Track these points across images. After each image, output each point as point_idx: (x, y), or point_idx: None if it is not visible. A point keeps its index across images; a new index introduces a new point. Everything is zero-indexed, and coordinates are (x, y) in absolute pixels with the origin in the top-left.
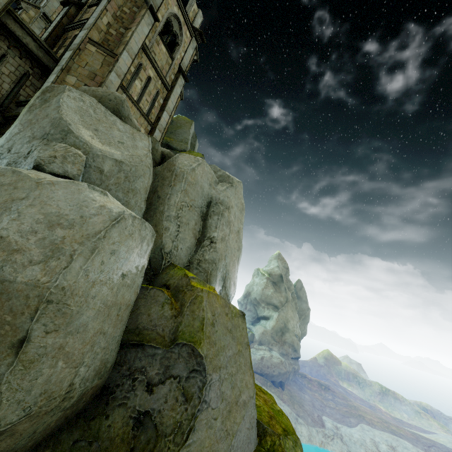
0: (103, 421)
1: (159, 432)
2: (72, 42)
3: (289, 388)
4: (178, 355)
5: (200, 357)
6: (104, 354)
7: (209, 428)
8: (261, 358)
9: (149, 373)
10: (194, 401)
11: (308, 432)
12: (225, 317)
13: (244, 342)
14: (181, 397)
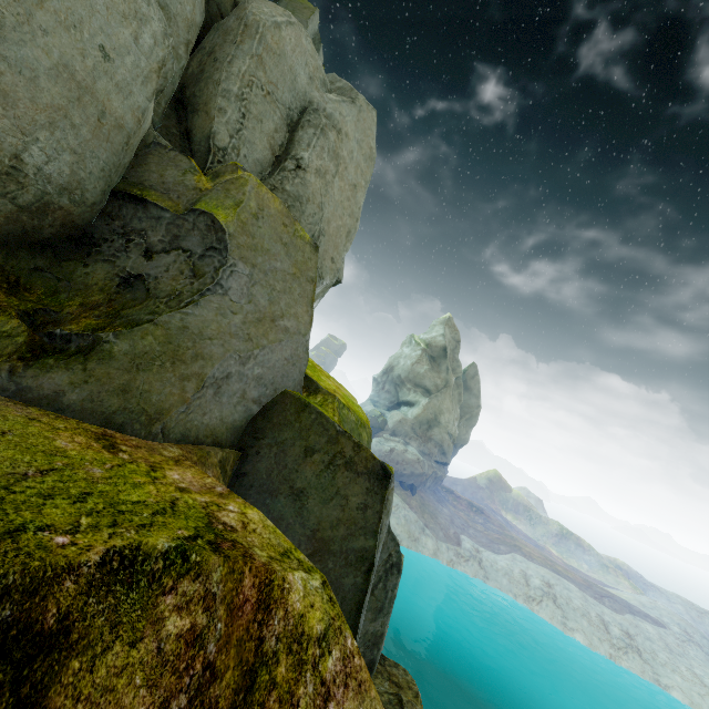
0: (80, 267)
1: (150, 295)
2: None
3: (422, 495)
4: (193, 226)
5: (223, 231)
6: (77, 165)
7: (221, 315)
8: (390, 450)
9: (150, 239)
10: (205, 280)
11: (435, 546)
12: (281, 226)
13: (306, 273)
14: (189, 272)
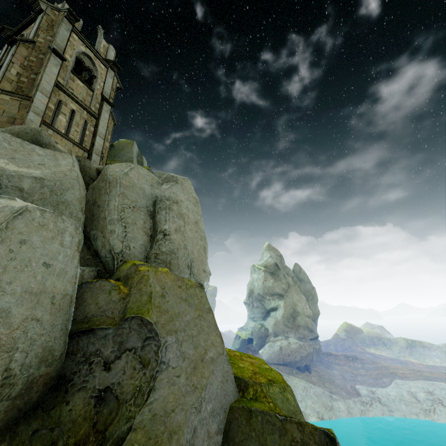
0: (64, 407)
1: (120, 401)
2: None
3: (315, 369)
4: (129, 329)
5: (150, 324)
6: (46, 341)
7: (172, 385)
8: (280, 348)
9: (104, 354)
10: (152, 365)
11: (345, 406)
12: (178, 289)
13: (204, 308)
14: (139, 365)
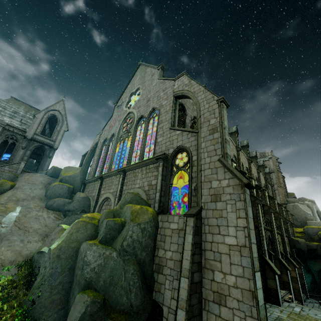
0: None
1: None
2: (274, 188)
3: None
4: None
5: None
6: None
7: None
8: None
9: None
10: None
11: None
12: None
13: None
14: None
